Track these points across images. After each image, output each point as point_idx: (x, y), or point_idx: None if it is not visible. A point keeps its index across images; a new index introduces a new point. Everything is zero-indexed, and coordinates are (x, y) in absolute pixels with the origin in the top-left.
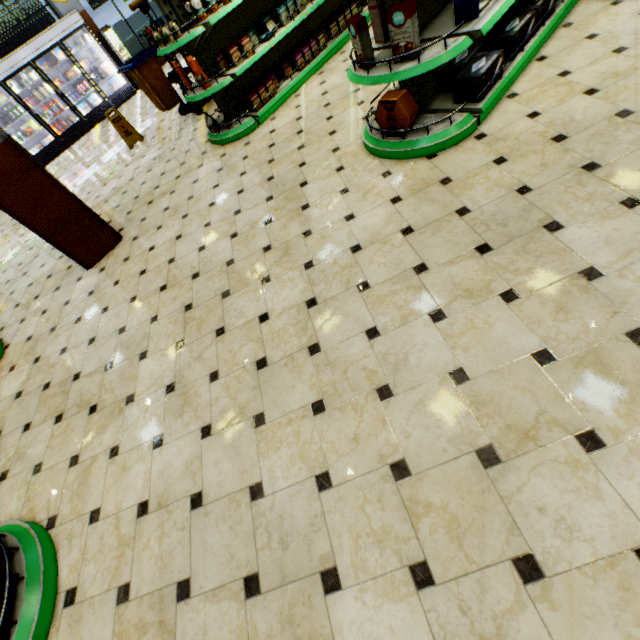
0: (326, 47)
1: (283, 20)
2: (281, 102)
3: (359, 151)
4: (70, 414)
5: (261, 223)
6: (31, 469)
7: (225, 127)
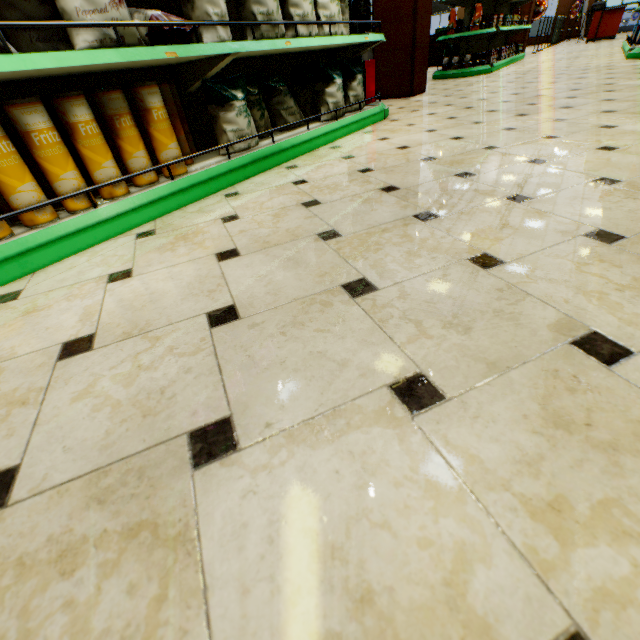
0: (506, 58)
1: (510, 21)
2: (497, 69)
3: (636, 60)
4: (582, 95)
5: (603, 70)
6: (600, 101)
7: (465, 67)
